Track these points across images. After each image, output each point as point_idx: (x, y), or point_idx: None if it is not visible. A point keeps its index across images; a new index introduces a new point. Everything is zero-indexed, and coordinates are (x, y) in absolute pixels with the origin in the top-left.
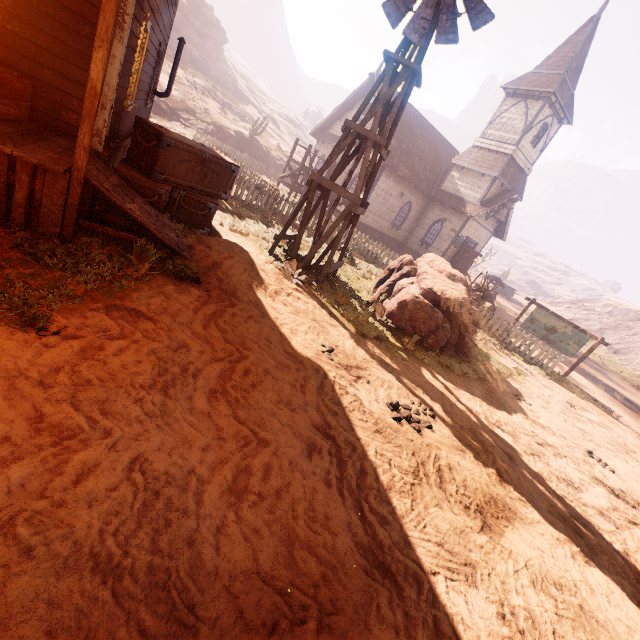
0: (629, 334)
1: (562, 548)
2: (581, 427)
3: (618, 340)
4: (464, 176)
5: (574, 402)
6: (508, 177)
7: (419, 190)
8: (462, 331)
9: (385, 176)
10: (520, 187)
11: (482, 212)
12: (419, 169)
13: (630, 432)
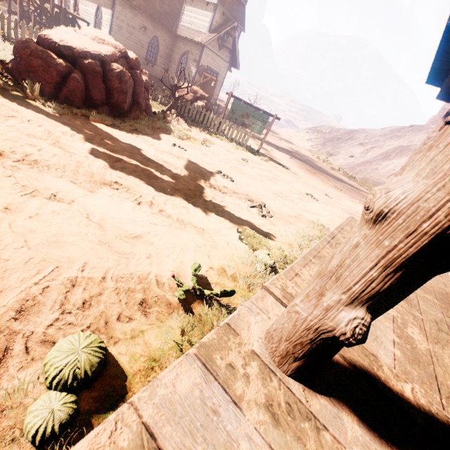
0: (339, 143)
1: (20, 190)
2: (236, 166)
3: (333, 147)
4: (195, 8)
5: (252, 160)
6: (227, 5)
7: (159, 23)
8: (110, 89)
9: (120, 5)
10: (241, 17)
11: (211, 39)
12: (156, 2)
13: (292, 176)
